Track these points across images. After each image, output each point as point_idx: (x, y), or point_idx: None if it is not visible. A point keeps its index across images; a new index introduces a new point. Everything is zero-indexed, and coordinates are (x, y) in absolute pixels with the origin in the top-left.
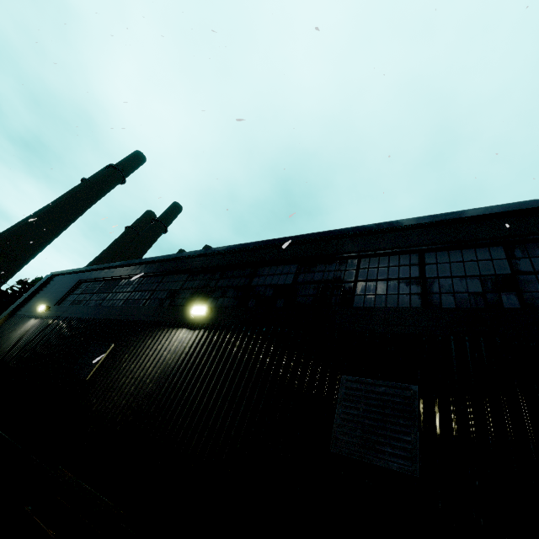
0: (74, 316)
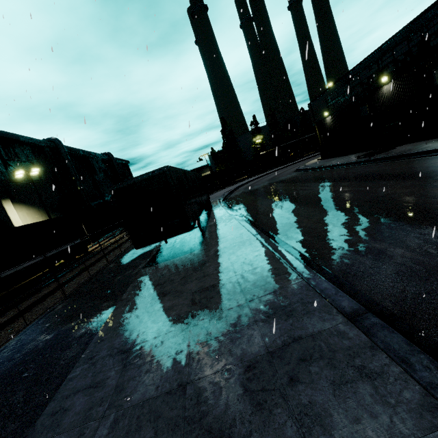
0: (341, 107)
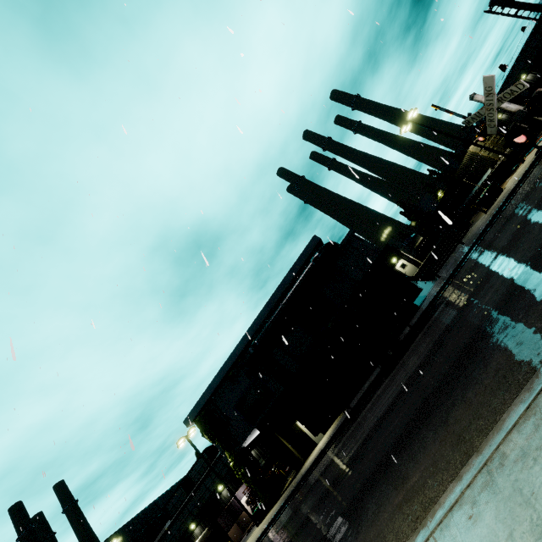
0: None
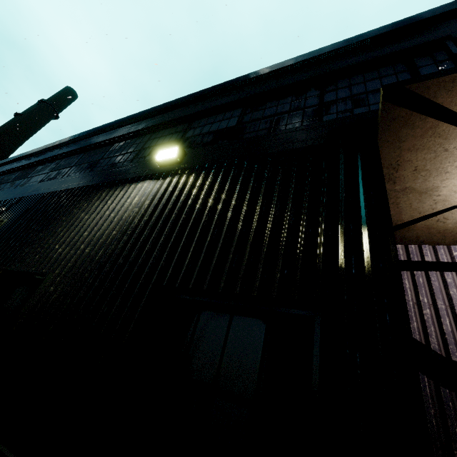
0: None
